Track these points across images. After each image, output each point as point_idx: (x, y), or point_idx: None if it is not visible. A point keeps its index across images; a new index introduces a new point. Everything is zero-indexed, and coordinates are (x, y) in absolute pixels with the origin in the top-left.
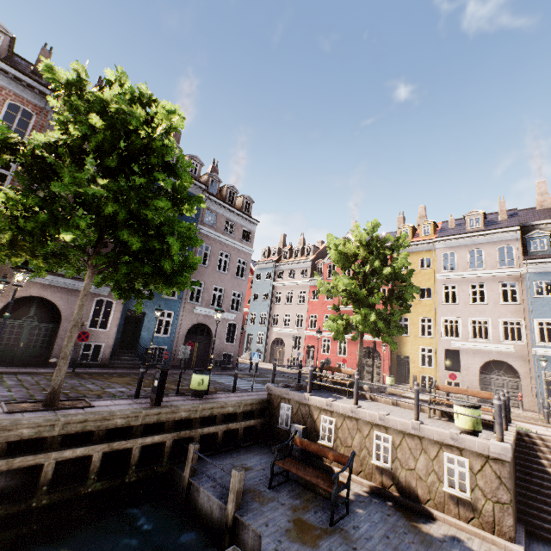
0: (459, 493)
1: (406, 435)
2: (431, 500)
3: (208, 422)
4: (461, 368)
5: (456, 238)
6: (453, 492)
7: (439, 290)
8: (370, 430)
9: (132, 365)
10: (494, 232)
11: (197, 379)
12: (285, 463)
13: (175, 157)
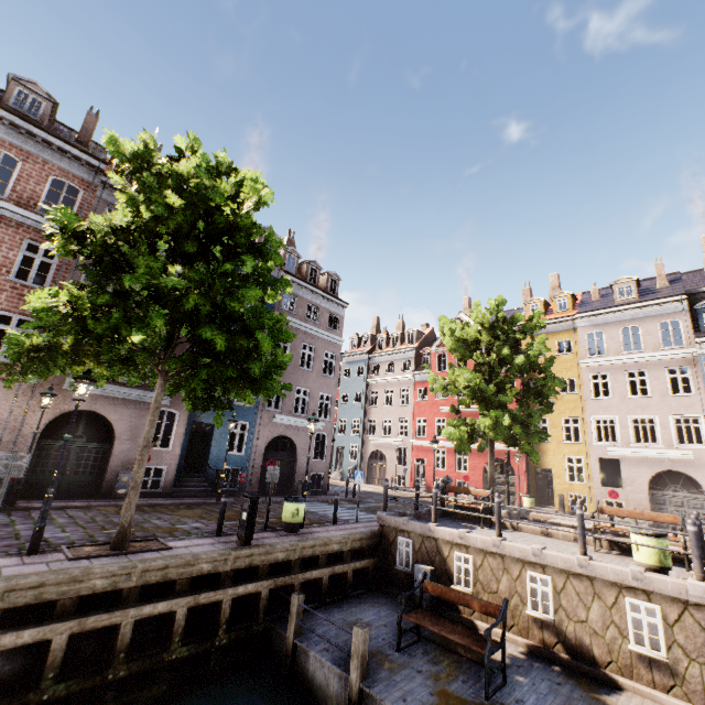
0: (651, 653)
1: (571, 575)
2: (613, 663)
3: (309, 564)
4: (624, 483)
5: (603, 314)
6: (643, 651)
7: (585, 381)
8: (521, 569)
9: (200, 493)
10: (653, 303)
11: (290, 508)
12: (416, 617)
13: None
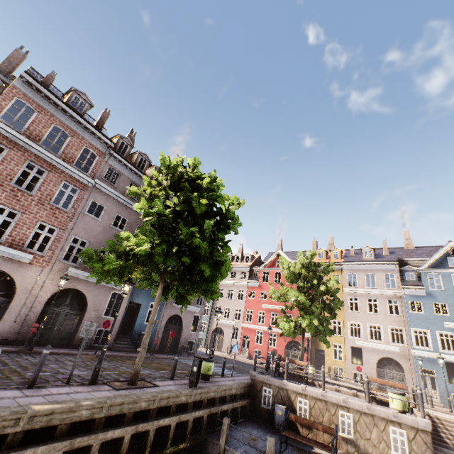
0: None
1: (362, 413)
2: None
3: (221, 401)
4: (363, 362)
5: (357, 264)
6: None
7: (346, 300)
8: (336, 409)
9: (128, 349)
10: (382, 263)
11: (207, 365)
12: (289, 433)
13: None
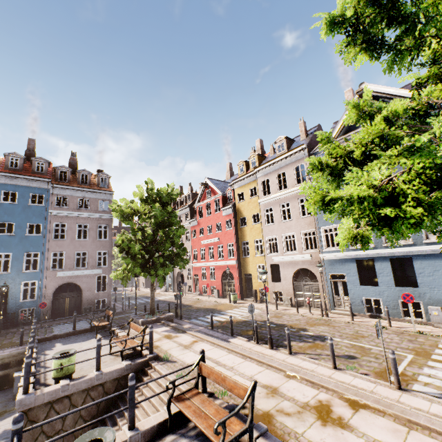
0: None
1: None
2: None
3: None
4: (281, 279)
5: (268, 166)
6: None
7: (262, 214)
8: None
9: None
10: (290, 154)
11: None
12: None
13: (18, 164)
